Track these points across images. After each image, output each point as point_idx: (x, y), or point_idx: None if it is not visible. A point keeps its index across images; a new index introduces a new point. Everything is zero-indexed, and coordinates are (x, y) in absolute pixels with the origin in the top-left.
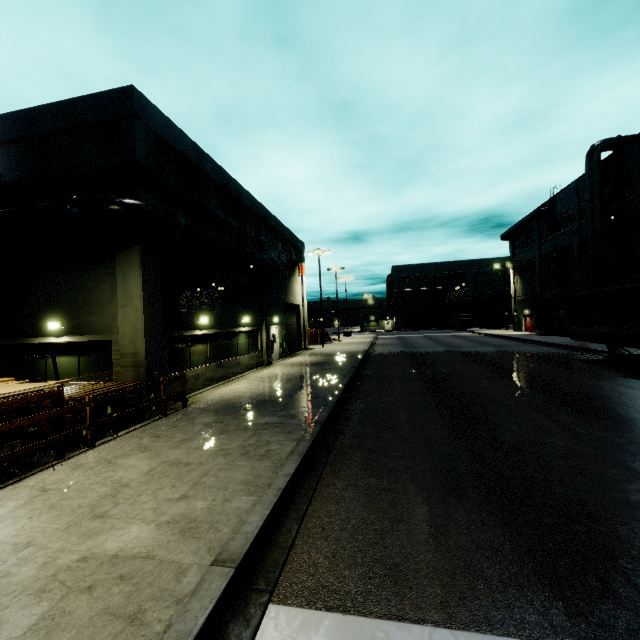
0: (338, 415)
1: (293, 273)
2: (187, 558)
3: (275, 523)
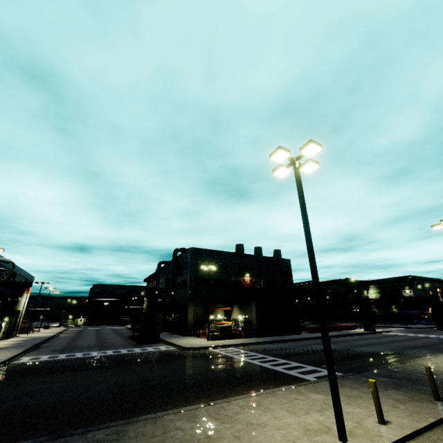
0: (33, 348)
1: (23, 293)
2: (7, 355)
3: (19, 355)
